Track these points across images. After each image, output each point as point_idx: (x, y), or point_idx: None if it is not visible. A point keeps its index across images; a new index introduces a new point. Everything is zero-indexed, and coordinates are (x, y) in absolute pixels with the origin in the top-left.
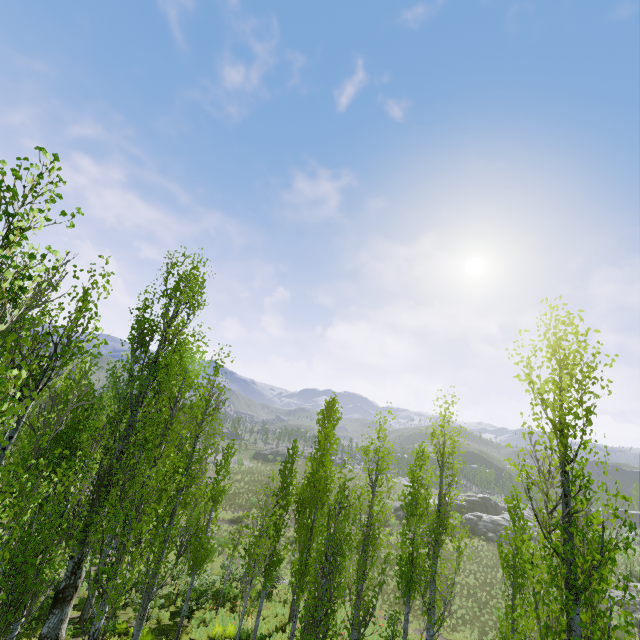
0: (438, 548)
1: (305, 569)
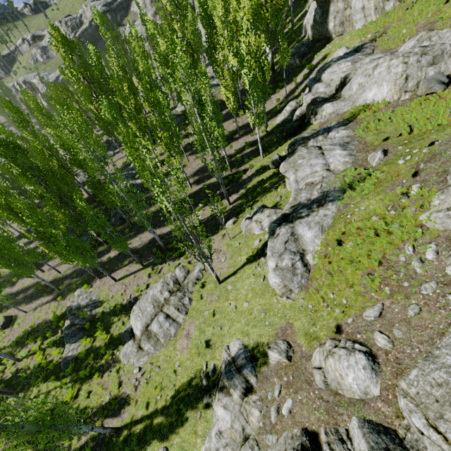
0: None
1: None
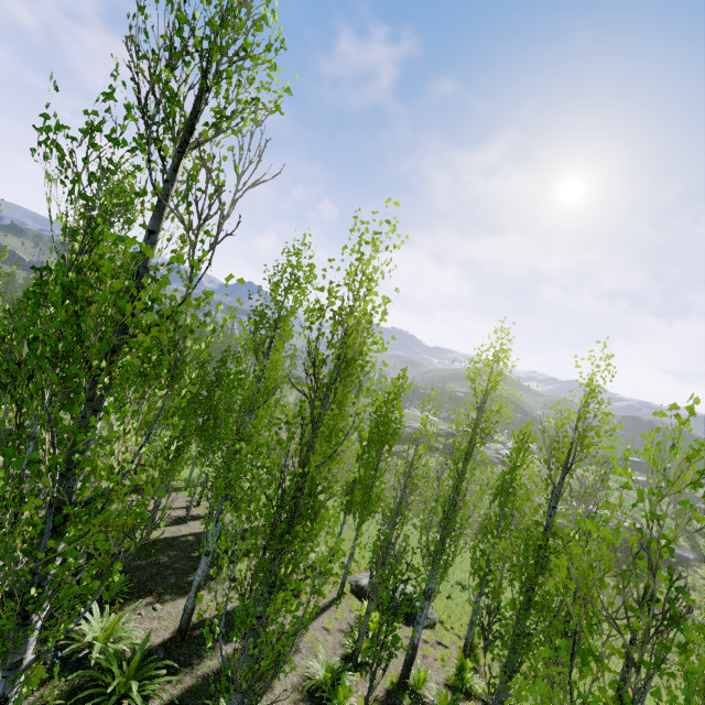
0: None
1: None
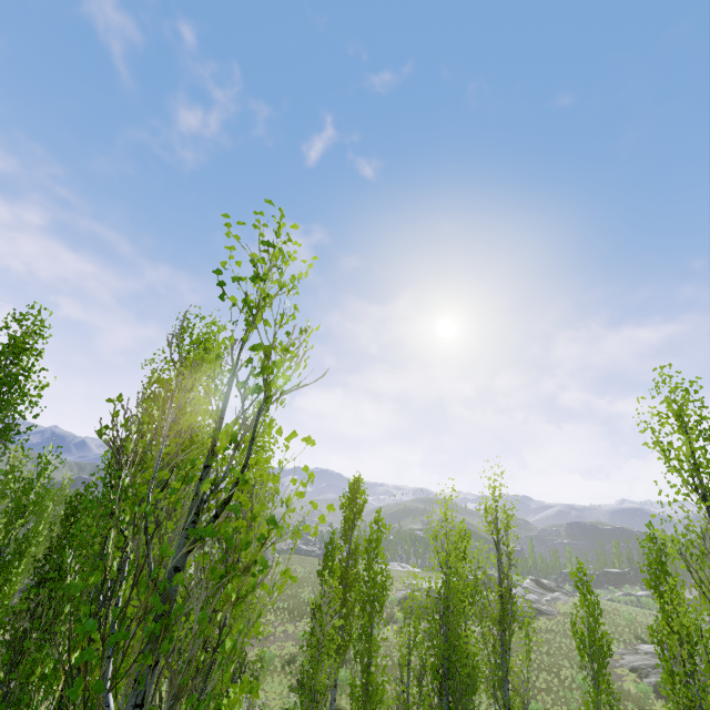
0: (509, 639)
1: (369, 692)
